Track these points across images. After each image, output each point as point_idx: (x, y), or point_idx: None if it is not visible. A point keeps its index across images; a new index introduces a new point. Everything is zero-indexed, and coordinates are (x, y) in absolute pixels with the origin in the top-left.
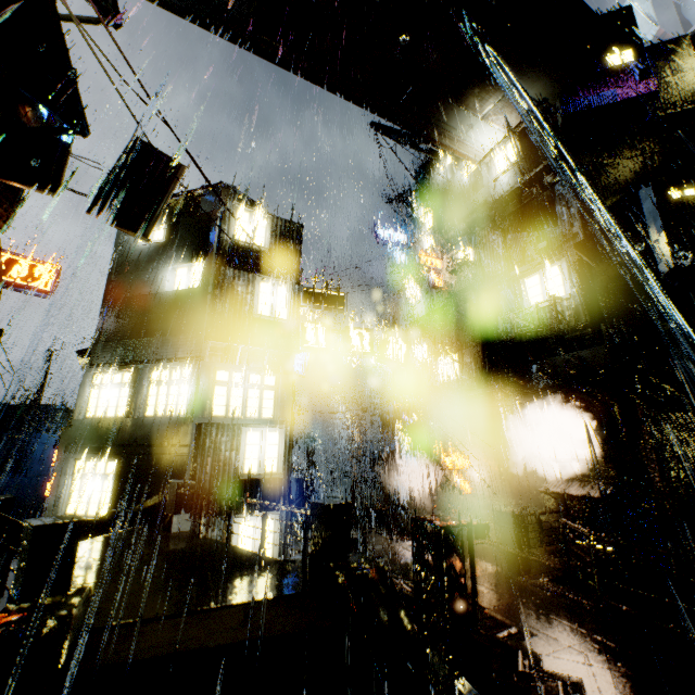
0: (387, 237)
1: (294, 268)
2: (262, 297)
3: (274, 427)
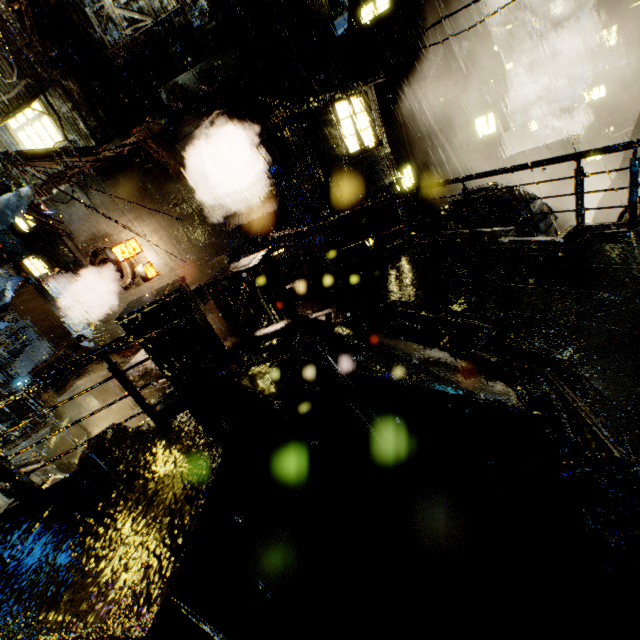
0: None
1: None
2: None
3: None
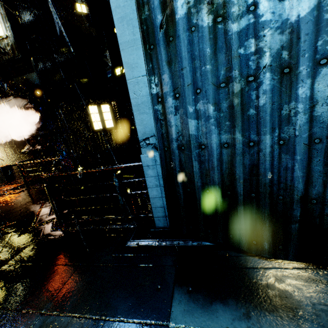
0: None
1: None
2: None
3: None
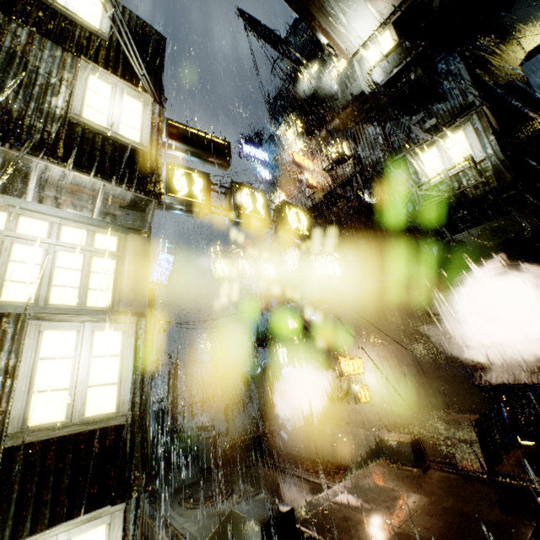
0: (250, 152)
1: (152, 81)
2: (91, 96)
3: (110, 320)
